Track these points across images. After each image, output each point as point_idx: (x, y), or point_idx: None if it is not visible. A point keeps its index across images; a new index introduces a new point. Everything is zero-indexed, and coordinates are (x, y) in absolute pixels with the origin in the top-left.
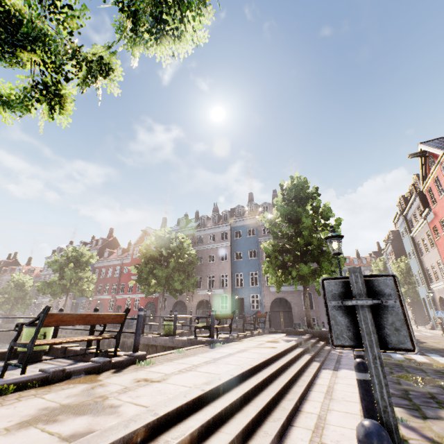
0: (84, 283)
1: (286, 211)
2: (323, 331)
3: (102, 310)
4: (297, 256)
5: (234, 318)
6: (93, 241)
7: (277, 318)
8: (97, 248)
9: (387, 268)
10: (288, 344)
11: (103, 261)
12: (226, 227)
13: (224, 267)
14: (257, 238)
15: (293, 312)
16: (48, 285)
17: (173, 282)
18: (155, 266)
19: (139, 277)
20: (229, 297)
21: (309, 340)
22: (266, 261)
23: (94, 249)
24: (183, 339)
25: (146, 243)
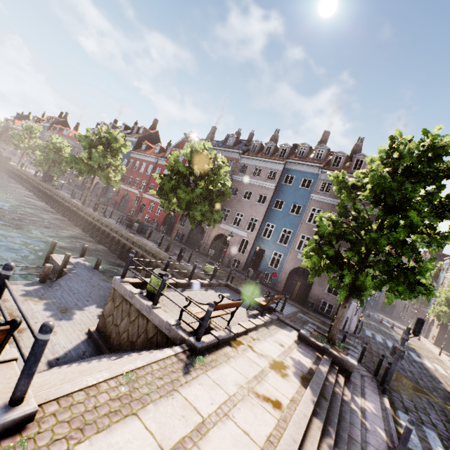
0: (112, 171)
1: (383, 187)
2: (348, 362)
3: (128, 202)
4: (362, 253)
5: (247, 266)
6: (134, 127)
7: (292, 286)
8: (136, 136)
9: (438, 276)
10: (302, 411)
11: (138, 153)
12: (278, 165)
13: (257, 210)
14: (310, 193)
15: (311, 289)
16: (75, 160)
17: (194, 211)
18: (181, 184)
19: (160, 190)
20: (250, 244)
21: (326, 374)
22: (315, 242)
23: (134, 137)
24: (161, 318)
25: (177, 154)
